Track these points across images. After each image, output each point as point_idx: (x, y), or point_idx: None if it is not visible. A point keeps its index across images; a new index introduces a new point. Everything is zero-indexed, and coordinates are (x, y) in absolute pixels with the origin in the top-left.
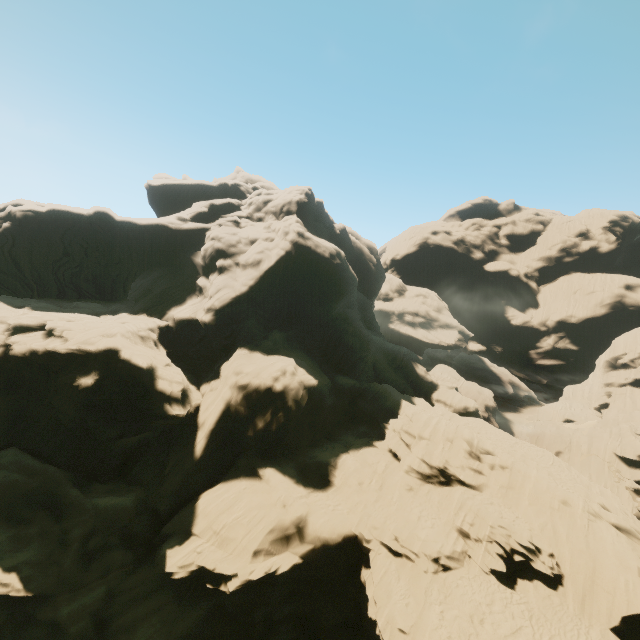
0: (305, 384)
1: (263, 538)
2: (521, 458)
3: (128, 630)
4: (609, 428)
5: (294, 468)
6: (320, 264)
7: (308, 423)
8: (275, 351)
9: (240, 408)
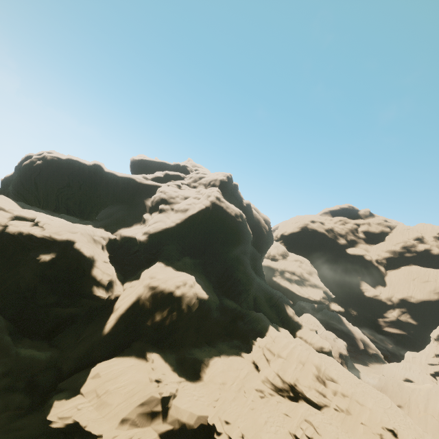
0: (198, 296)
1: (133, 409)
2: (361, 392)
3: None
4: None
5: (175, 359)
6: (227, 219)
7: (194, 327)
8: (183, 270)
9: (146, 302)
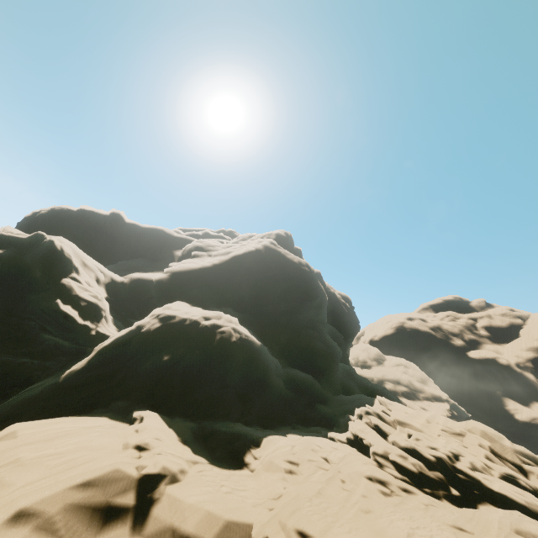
0: (242, 336)
1: (58, 491)
2: None
3: None
4: None
5: (191, 428)
6: (288, 266)
7: (236, 389)
8: None
9: (149, 338)
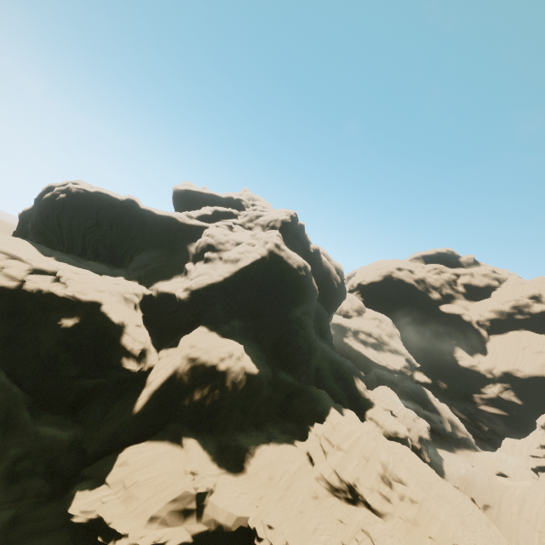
0: (246, 370)
1: (164, 505)
2: (435, 497)
3: None
4: (544, 494)
5: (215, 445)
6: (288, 272)
7: (240, 407)
8: (230, 335)
9: (184, 377)
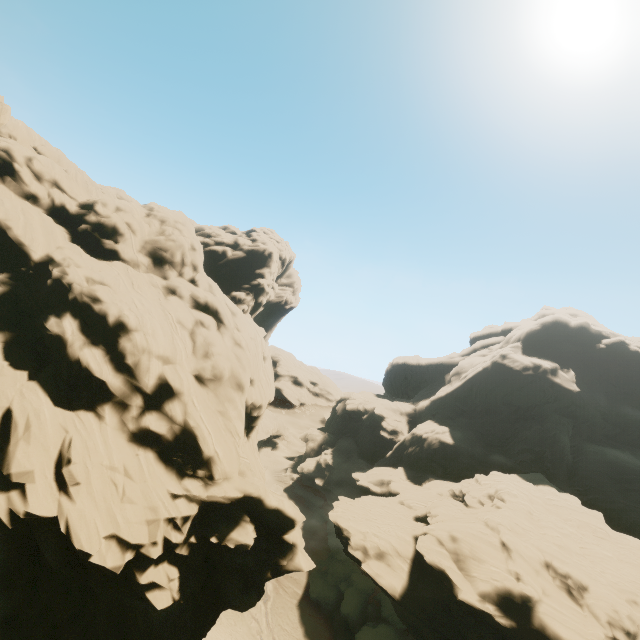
0: (441, 440)
1: (375, 478)
2: (545, 525)
3: (342, 486)
4: None
5: (413, 473)
6: (511, 375)
7: (439, 463)
8: (449, 426)
9: (407, 442)
